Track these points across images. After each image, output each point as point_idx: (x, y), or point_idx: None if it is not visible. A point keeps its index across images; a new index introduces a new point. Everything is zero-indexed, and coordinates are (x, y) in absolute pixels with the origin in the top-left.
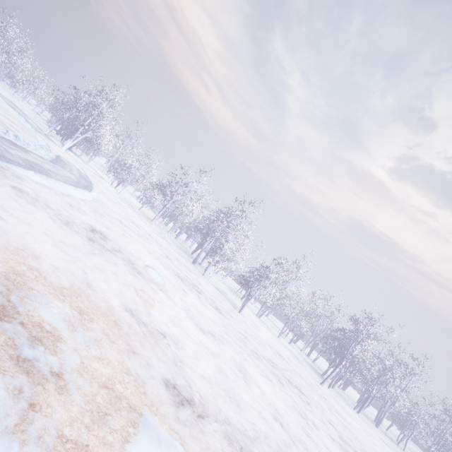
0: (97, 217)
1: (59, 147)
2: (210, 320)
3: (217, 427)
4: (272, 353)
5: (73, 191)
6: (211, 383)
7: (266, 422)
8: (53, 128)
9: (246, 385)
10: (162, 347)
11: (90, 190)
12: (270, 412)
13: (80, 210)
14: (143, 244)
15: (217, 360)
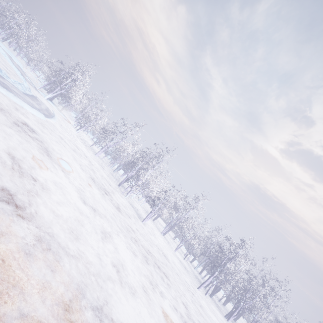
0: (39, 125)
1: (42, 96)
2: (102, 206)
3: (34, 230)
4: (156, 251)
5: (28, 107)
6: (59, 218)
7: (101, 261)
8: (43, 86)
9: (101, 241)
10: (25, 181)
11: (47, 117)
12: (113, 262)
13: (25, 115)
14: (73, 154)
15: (83, 218)
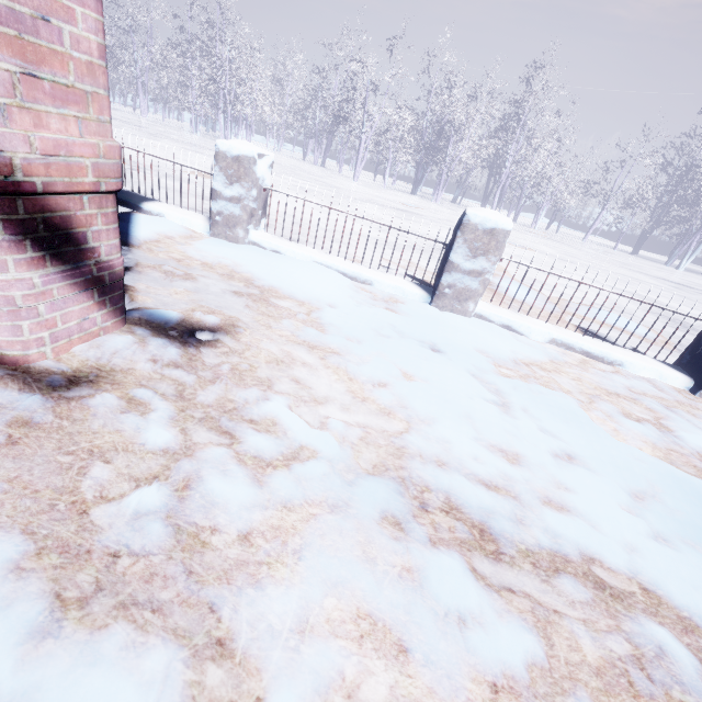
0: None
1: None
2: None
3: None
4: None
5: None
6: None
7: None
8: None
9: None
10: None
11: None
12: None
13: None
14: None
15: None
